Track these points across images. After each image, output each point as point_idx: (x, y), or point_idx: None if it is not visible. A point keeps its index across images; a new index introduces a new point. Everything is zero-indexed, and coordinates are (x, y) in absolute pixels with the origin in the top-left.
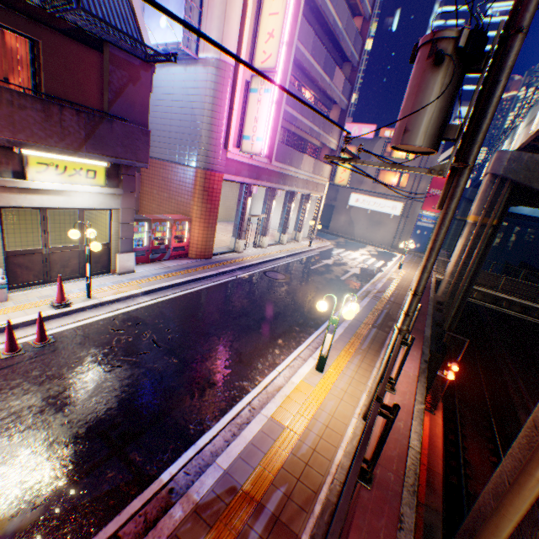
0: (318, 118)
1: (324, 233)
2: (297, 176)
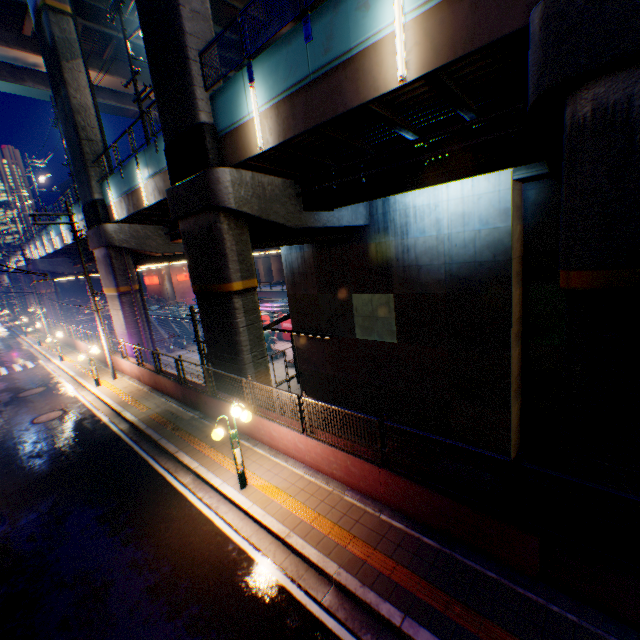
0: None
1: None
2: None
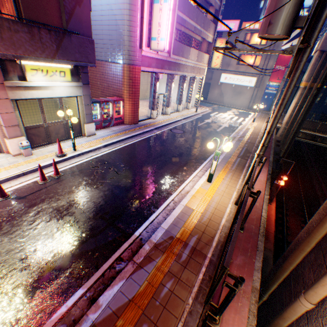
0: (200, 19)
1: (204, 103)
2: (187, 64)
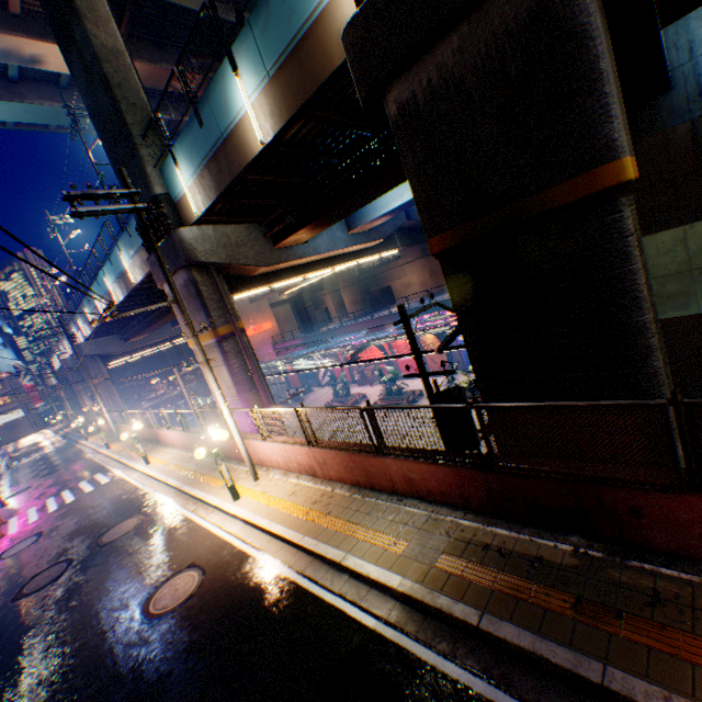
0: None
1: None
2: None
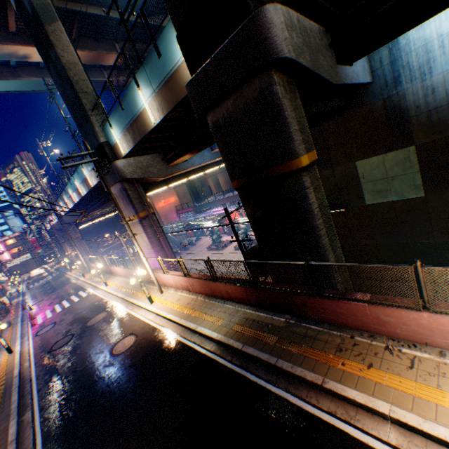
0: None
1: None
2: None
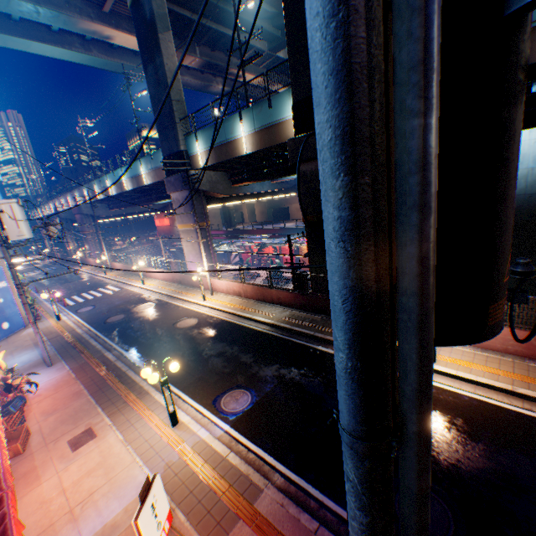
0: None
1: None
2: None
